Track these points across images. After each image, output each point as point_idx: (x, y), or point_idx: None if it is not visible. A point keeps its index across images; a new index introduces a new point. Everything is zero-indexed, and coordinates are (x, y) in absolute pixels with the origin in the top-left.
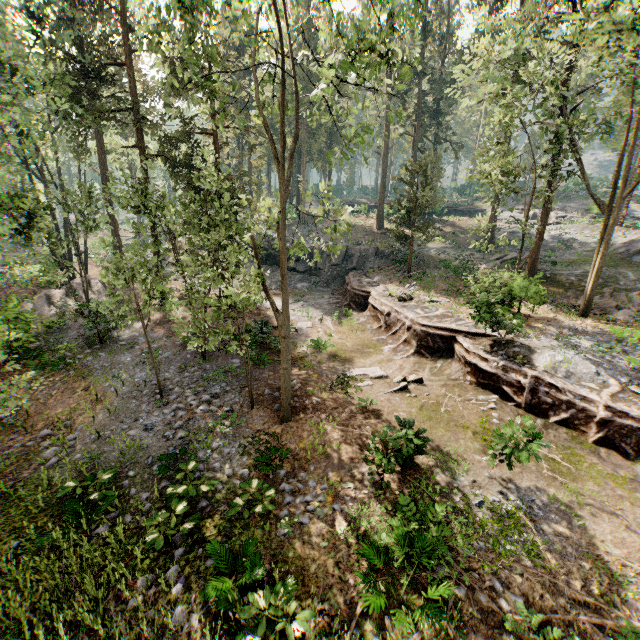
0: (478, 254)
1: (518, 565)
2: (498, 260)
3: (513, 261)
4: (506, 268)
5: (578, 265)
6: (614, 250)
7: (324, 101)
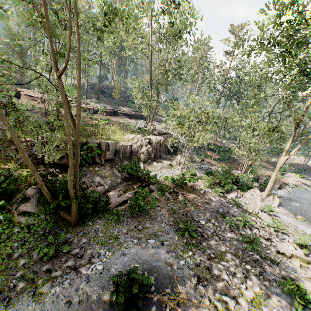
0: None
1: (111, 121)
2: None
3: None
4: None
5: None
6: None
7: None
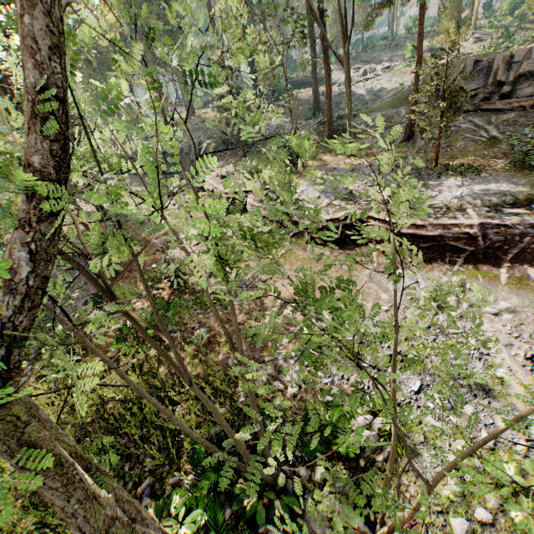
0: (304, 122)
1: (212, 315)
2: (317, 124)
3: (324, 122)
4: (317, 130)
5: (373, 113)
6: (405, 91)
7: (148, 4)
